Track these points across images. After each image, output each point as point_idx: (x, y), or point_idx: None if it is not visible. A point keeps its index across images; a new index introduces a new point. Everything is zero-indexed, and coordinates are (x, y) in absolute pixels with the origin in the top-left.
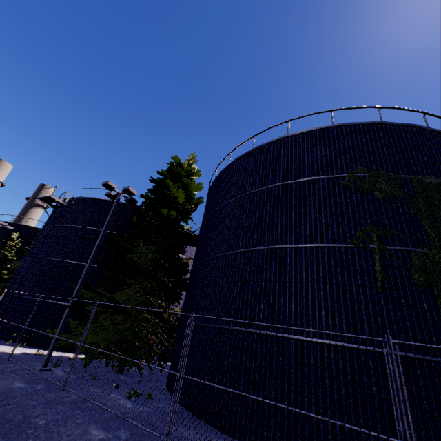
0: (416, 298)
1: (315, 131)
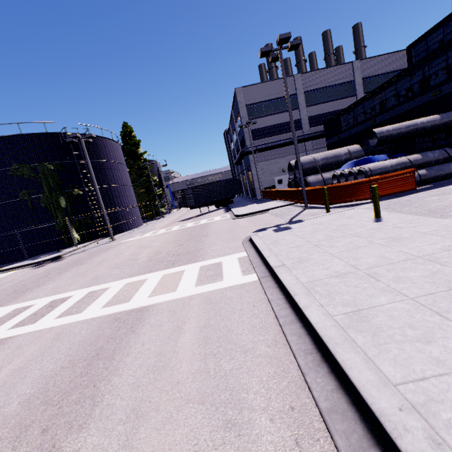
0: (43, 211)
1: None
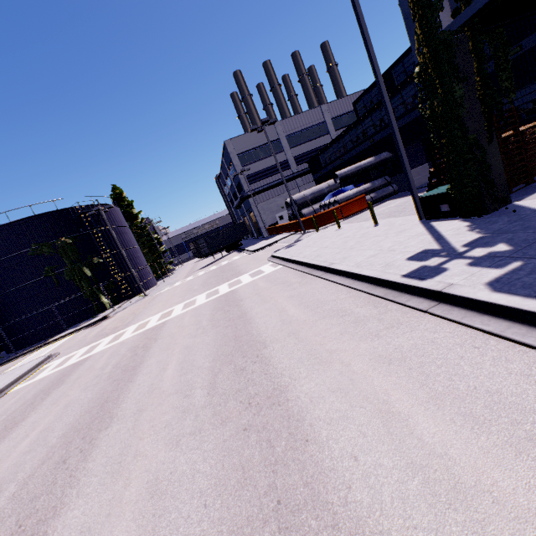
0: (69, 284)
1: (3, 227)
